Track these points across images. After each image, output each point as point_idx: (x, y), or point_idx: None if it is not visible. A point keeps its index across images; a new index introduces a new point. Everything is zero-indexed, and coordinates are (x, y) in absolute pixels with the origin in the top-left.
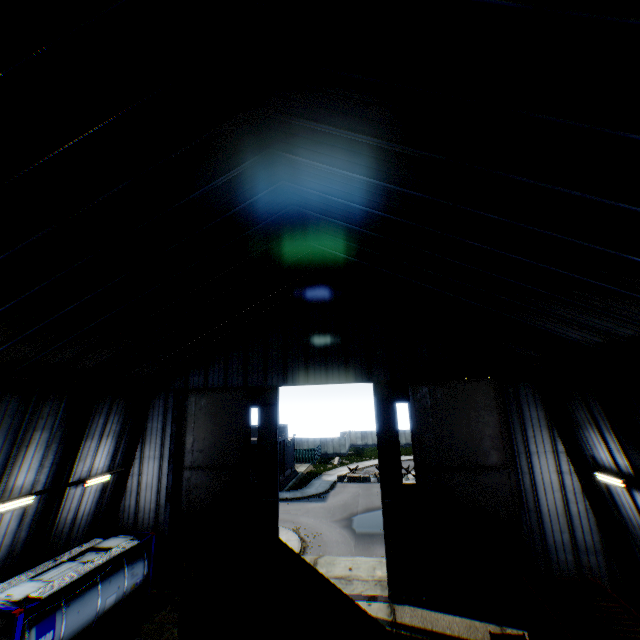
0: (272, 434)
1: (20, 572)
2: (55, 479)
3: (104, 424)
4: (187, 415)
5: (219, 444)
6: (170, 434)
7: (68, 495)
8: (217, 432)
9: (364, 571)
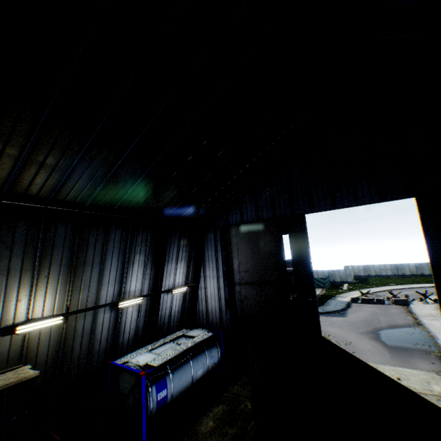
0: (304, 256)
1: (144, 346)
2: (153, 288)
3: (177, 252)
4: (231, 244)
5: (259, 265)
6: (221, 259)
7: (163, 299)
8: (256, 256)
9: (416, 384)
